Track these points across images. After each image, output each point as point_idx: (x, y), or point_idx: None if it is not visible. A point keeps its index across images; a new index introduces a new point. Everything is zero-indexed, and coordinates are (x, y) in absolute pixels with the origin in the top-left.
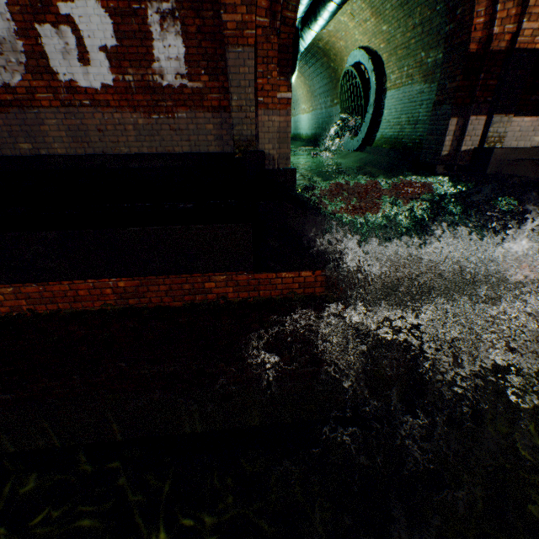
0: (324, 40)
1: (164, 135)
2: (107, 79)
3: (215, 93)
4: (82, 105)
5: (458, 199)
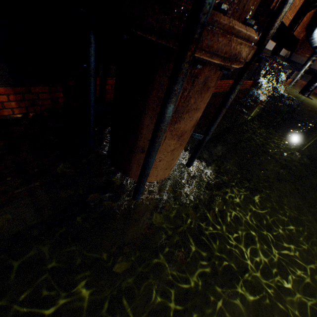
0: None
1: None
2: None
3: None
4: None
5: None
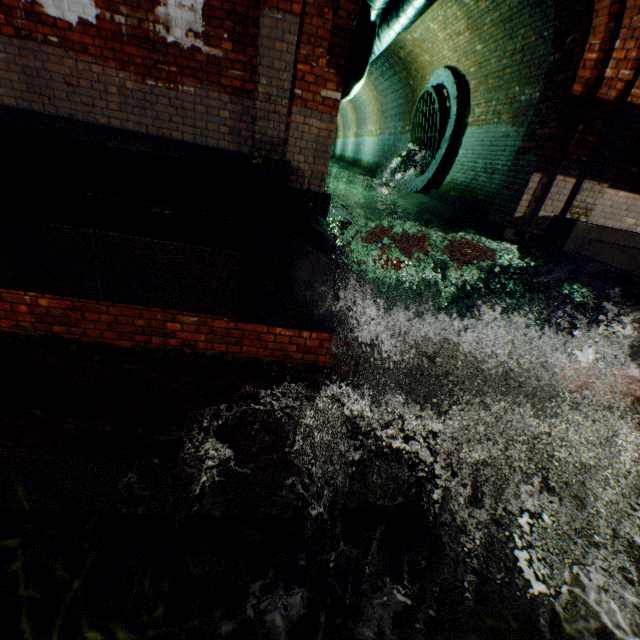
0: (407, 48)
1: (160, 111)
2: (88, 13)
3: (238, 70)
4: (46, 42)
5: (523, 275)
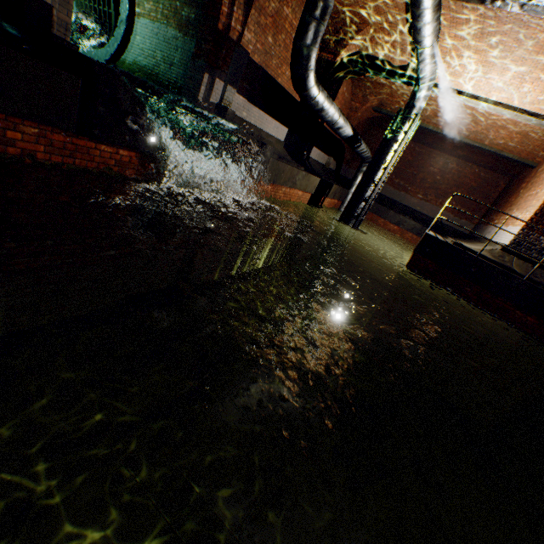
0: None
1: None
2: None
3: None
4: None
5: (213, 134)
